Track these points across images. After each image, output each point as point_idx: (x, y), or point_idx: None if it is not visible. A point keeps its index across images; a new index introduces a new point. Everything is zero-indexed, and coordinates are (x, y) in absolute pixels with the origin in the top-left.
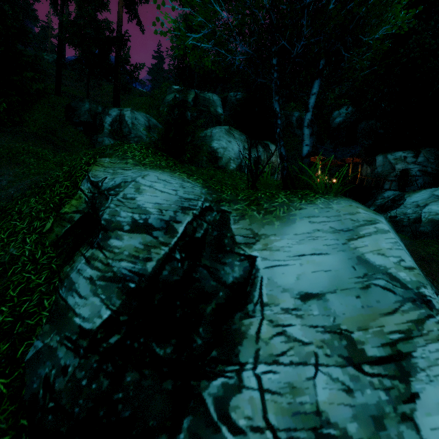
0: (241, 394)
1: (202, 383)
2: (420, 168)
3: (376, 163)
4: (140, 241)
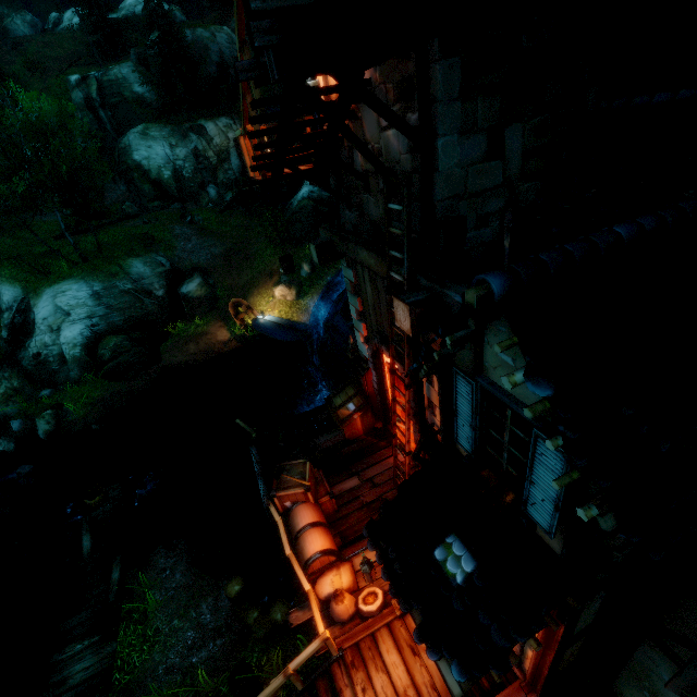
0: (32, 343)
1: (26, 342)
2: None
3: None
4: (7, 314)
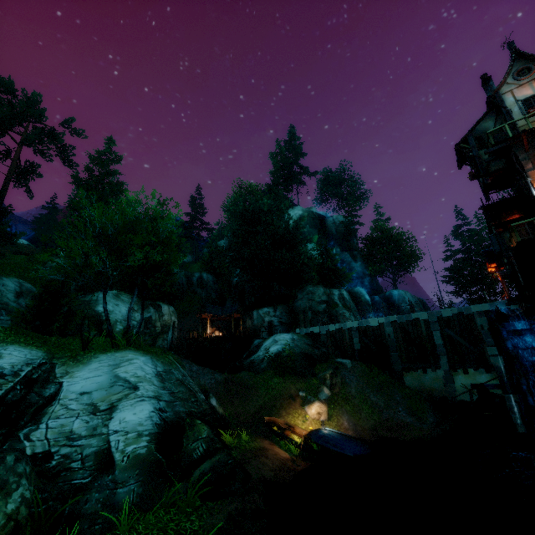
0: (37, 431)
1: (19, 431)
2: (278, 319)
3: (254, 317)
4: None
